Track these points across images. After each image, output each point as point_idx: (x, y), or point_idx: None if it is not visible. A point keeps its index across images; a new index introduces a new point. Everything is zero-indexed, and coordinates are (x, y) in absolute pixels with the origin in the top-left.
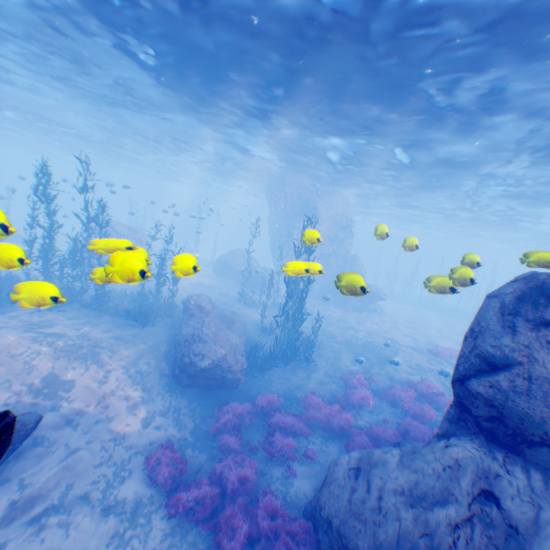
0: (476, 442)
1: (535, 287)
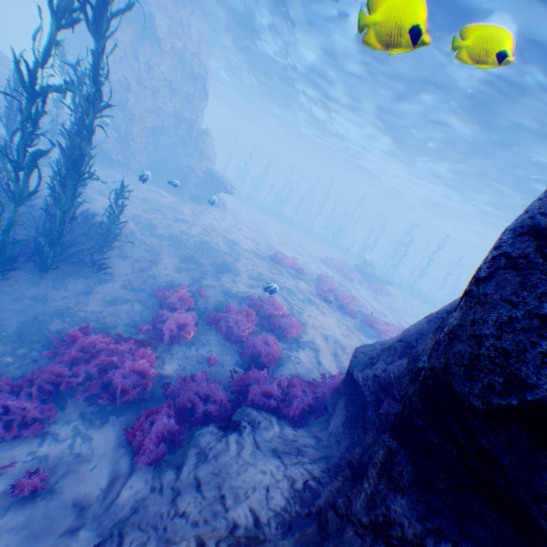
0: None
1: None
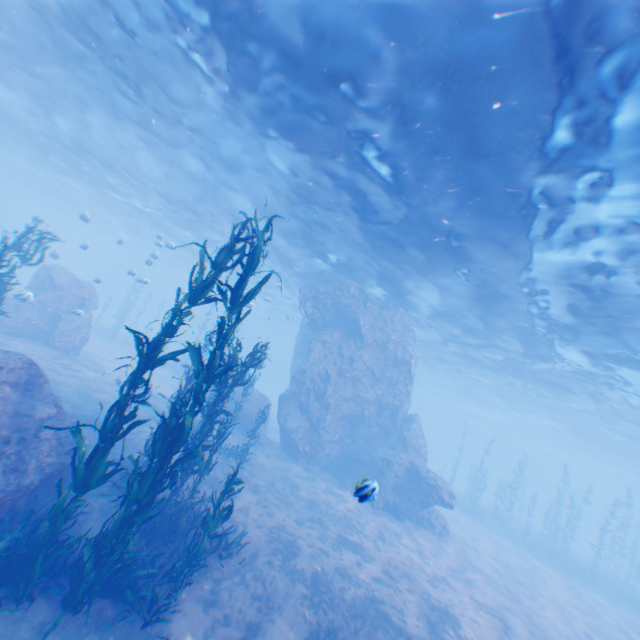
0: None
1: None
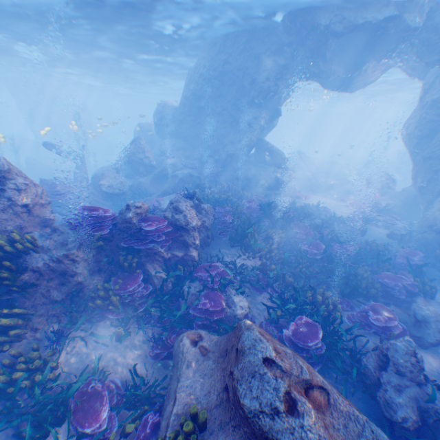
0: None
1: (139, 126)
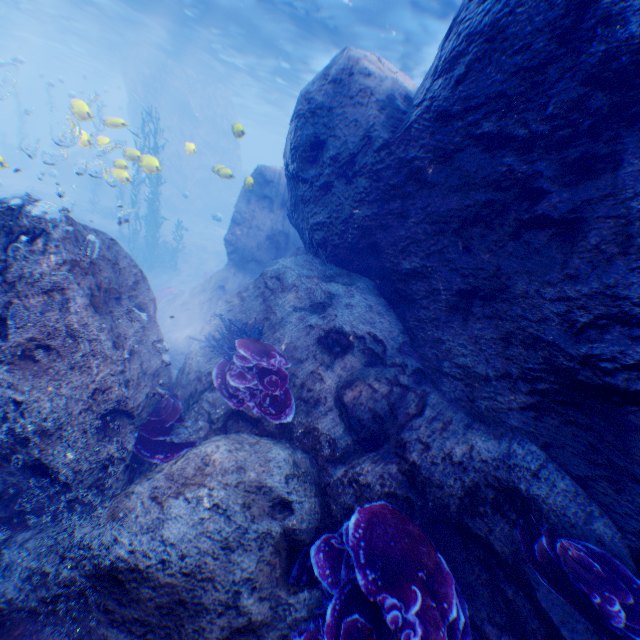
0: (226, 267)
1: (258, 172)
